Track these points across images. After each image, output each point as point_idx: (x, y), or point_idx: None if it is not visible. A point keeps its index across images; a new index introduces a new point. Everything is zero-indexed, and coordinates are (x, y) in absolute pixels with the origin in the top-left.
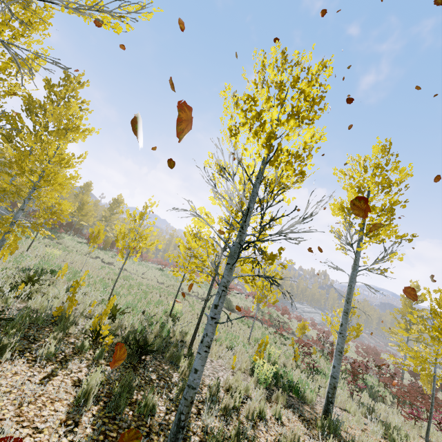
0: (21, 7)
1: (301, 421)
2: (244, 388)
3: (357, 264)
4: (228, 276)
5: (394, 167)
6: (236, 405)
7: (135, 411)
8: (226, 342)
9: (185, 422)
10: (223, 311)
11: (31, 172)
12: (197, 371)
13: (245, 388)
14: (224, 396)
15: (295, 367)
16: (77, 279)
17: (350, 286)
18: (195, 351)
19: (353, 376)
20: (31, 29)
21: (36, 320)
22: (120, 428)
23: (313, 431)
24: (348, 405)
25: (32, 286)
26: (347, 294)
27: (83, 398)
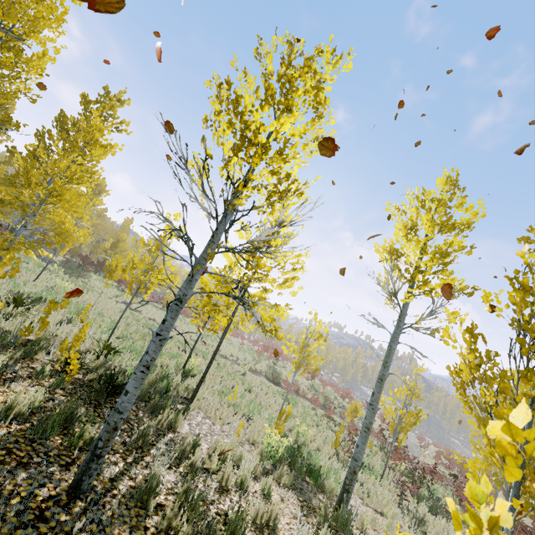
0: (33, 1)
1: (300, 506)
2: (237, 456)
3: (402, 320)
4: (185, 289)
5: (459, 203)
6: (213, 468)
7: (64, 440)
8: (244, 410)
9: (102, 450)
10: (261, 381)
11: (37, 184)
12: (127, 393)
13: (238, 456)
14: (192, 450)
15: (333, 455)
16: (82, 315)
17: (390, 347)
18: (195, 409)
19: (415, 481)
20: (43, 25)
21: (1, 339)
22: (34, 451)
23: (310, 518)
24: (386, 507)
25: (17, 309)
26: (385, 357)
27: (5, 413)
